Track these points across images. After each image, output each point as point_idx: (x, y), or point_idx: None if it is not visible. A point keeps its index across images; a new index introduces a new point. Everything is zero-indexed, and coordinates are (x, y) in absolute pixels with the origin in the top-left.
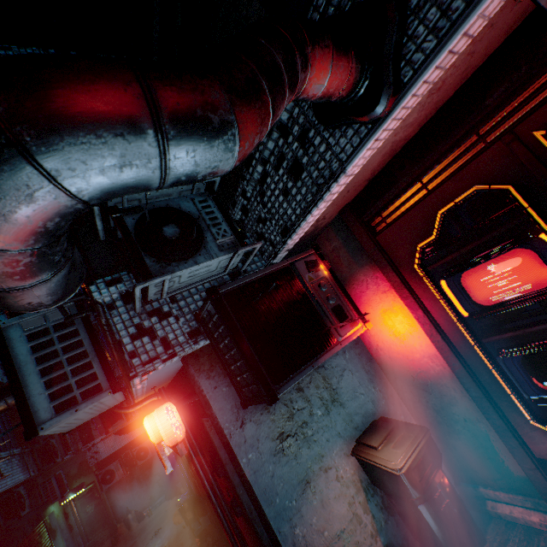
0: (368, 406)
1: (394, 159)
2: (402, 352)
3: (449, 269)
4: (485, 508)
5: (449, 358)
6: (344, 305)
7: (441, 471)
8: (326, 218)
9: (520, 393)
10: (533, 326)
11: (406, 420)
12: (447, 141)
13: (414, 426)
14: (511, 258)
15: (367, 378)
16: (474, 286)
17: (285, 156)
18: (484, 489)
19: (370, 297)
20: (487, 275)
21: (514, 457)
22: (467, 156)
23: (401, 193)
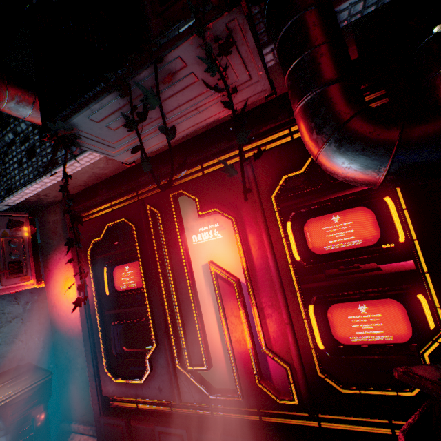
0: (22, 352)
1: (101, 182)
2: (67, 311)
3: (110, 262)
4: (68, 440)
5: (84, 320)
6: (26, 263)
7: (43, 408)
8: (51, 196)
9: (109, 350)
10: (127, 308)
11: (54, 368)
12: (123, 188)
13: (44, 371)
14: (135, 266)
15: (38, 328)
16: (118, 277)
17: (29, 139)
18: (75, 424)
19: (63, 265)
20: (124, 272)
21: (91, 395)
22: (131, 201)
23: (101, 204)
